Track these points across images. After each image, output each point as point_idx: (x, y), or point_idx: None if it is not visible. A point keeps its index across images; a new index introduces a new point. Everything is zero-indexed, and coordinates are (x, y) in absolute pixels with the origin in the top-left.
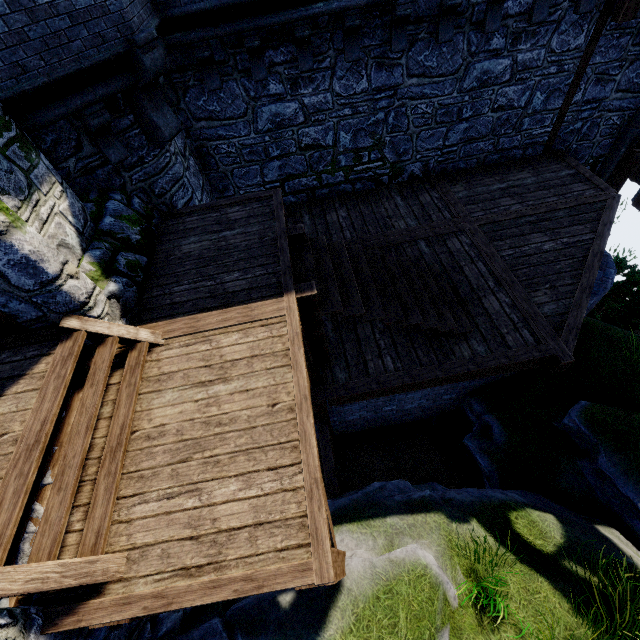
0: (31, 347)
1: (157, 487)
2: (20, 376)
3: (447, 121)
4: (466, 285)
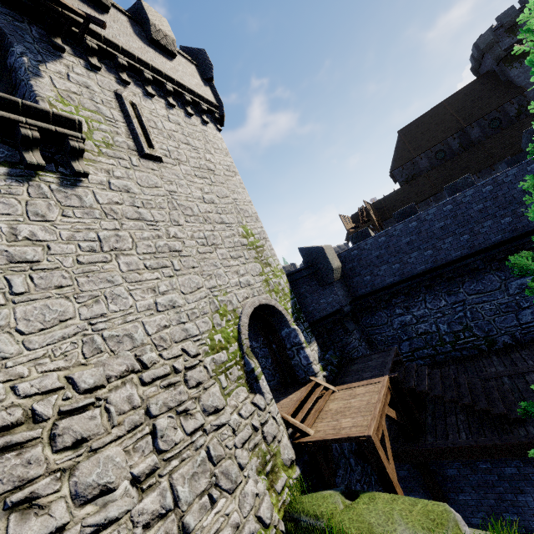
0: (300, 386)
1: (326, 420)
2: (297, 391)
3: (511, 310)
4: (533, 398)
